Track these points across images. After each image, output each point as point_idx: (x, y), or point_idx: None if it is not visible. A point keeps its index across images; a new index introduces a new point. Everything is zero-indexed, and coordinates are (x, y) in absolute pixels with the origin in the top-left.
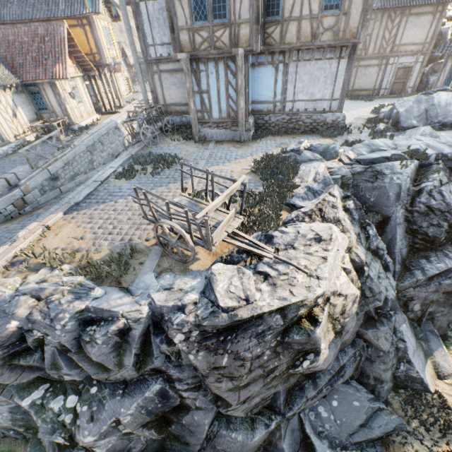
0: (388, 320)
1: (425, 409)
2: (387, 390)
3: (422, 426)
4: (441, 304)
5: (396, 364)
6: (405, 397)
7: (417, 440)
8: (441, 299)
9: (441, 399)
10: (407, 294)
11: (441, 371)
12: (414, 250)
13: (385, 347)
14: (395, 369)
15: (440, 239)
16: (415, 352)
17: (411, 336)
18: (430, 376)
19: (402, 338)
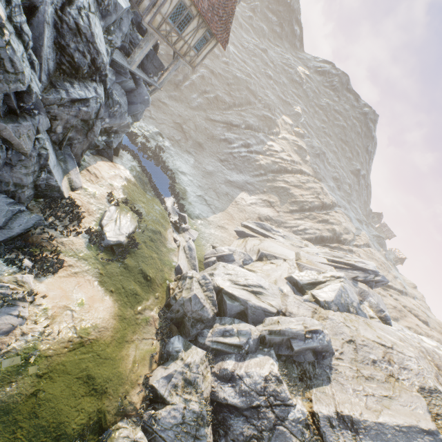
0: (33, 118)
1: (61, 210)
2: (29, 199)
3: (58, 221)
4: (79, 132)
5: (39, 172)
6: (45, 204)
7: (53, 229)
8: (79, 127)
9: (73, 201)
10: (53, 111)
11: (75, 185)
12: (61, 71)
13: (28, 147)
14: (38, 177)
15: (84, 71)
16: (56, 167)
17: (53, 154)
18: (66, 188)
19: (46, 147)
